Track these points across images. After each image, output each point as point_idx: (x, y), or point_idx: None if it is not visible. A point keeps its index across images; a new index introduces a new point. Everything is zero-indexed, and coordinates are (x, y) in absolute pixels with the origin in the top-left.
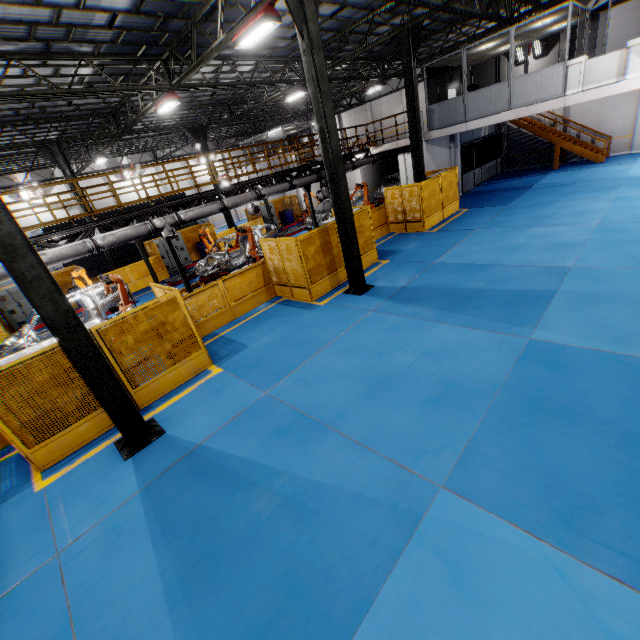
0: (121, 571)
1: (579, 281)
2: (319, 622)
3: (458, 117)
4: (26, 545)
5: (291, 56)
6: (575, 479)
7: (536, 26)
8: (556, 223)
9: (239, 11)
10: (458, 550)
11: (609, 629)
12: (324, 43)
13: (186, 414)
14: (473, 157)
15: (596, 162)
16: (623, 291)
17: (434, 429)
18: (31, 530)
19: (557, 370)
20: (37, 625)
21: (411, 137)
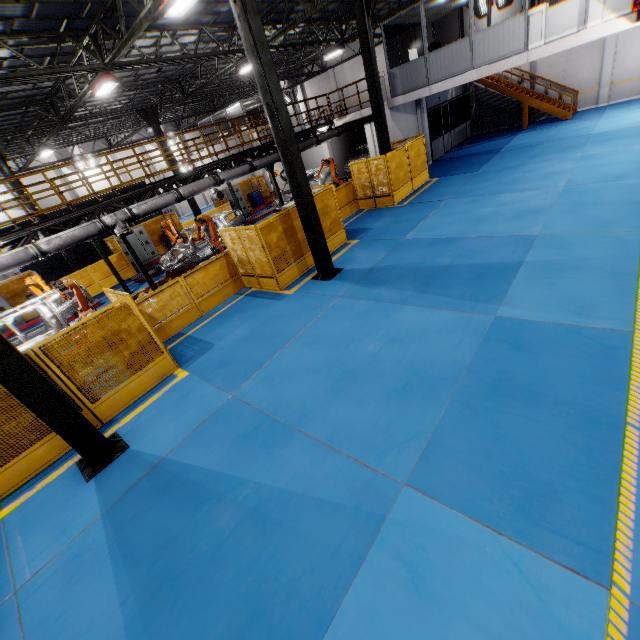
0: (81, 605)
1: (544, 250)
2: None
3: (421, 80)
4: None
5: None
6: (535, 465)
7: None
8: (524, 188)
9: None
10: (419, 552)
11: (564, 624)
12: (272, 5)
13: (150, 425)
14: (441, 122)
15: (564, 119)
16: (587, 258)
17: (399, 422)
18: None
19: (521, 348)
20: None
21: (372, 106)
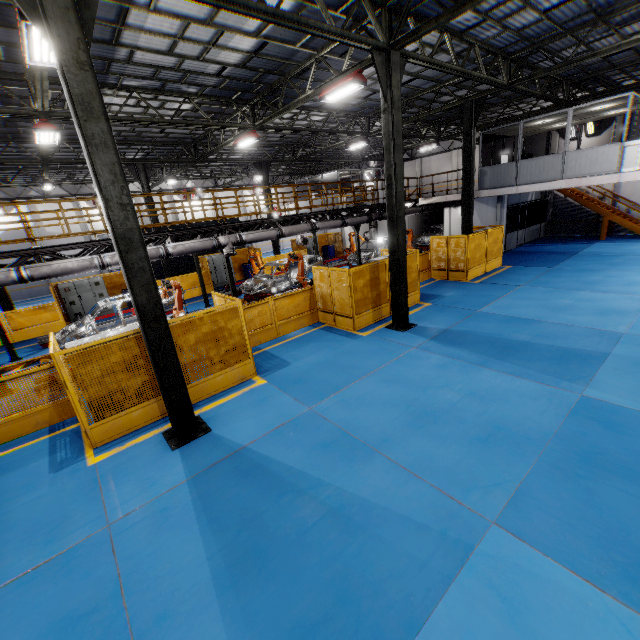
0: (169, 551)
1: (632, 347)
2: (369, 632)
3: (509, 180)
4: (78, 512)
5: (359, 112)
6: (637, 537)
7: (593, 109)
8: (604, 290)
9: (326, 72)
10: (513, 587)
11: None
12: None
13: (231, 417)
14: (518, 219)
15: None
16: None
17: (483, 467)
18: (83, 499)
19: (612, 429)
20: (89, 587)
21: (463, 193)
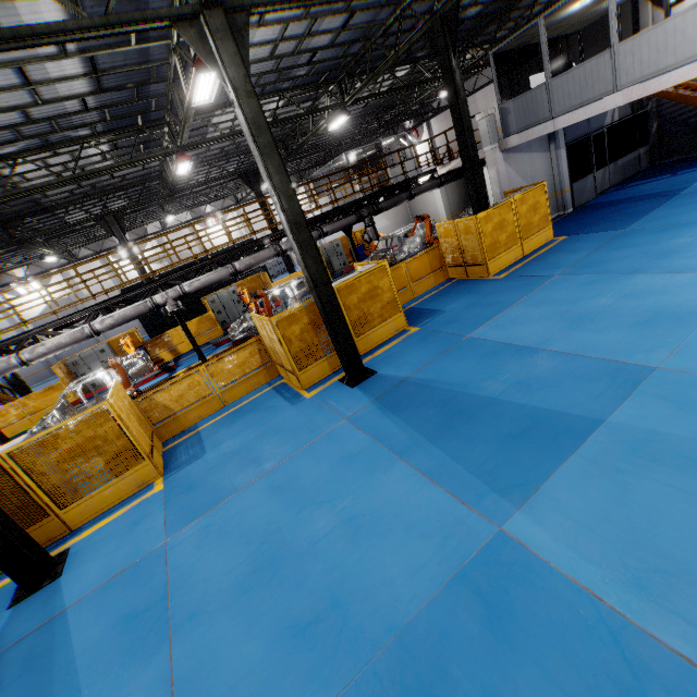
0: None
1: (651, 404)
2: None
3: (541, 113)
4: None
5: (323, 79)
6: None
7: None
8: (680, 266)
9: None
10: None
11: None
12: (356, 56)
13: (92, 552)
14: (591, 155)
15: None
16: None
17: None
18: None
19: (497, 627)
20: None
21: (462, 156)
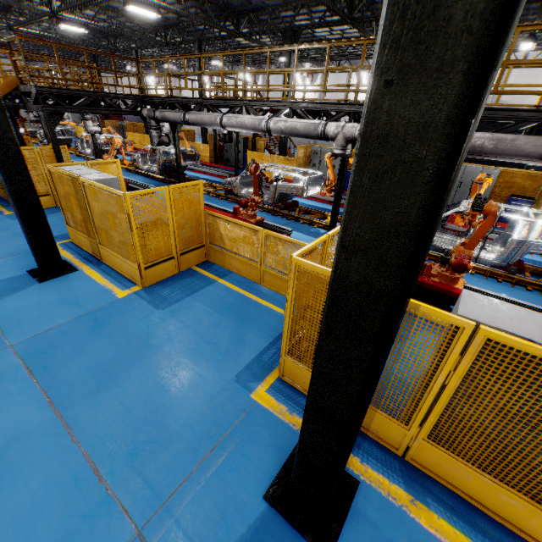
0: None
1: None
2: None
3: None
4: None
5: None
6: None
7: None
8: None
9: None
10: None
11: None
12: None
13: (55, 288)
14: None
15: None
16: None
17: None
18: (5, 253)
19: None
20: None
21: None
